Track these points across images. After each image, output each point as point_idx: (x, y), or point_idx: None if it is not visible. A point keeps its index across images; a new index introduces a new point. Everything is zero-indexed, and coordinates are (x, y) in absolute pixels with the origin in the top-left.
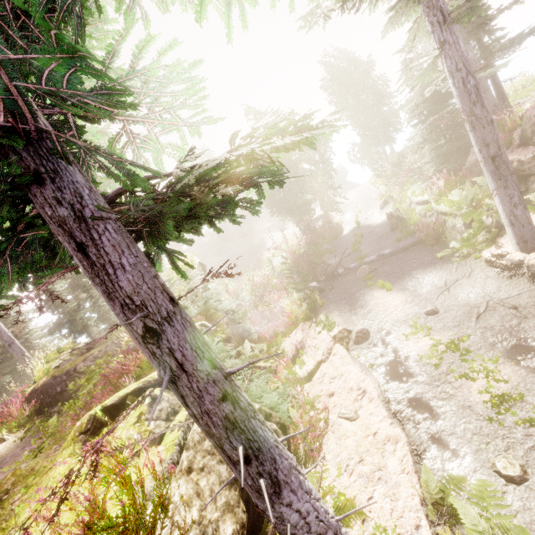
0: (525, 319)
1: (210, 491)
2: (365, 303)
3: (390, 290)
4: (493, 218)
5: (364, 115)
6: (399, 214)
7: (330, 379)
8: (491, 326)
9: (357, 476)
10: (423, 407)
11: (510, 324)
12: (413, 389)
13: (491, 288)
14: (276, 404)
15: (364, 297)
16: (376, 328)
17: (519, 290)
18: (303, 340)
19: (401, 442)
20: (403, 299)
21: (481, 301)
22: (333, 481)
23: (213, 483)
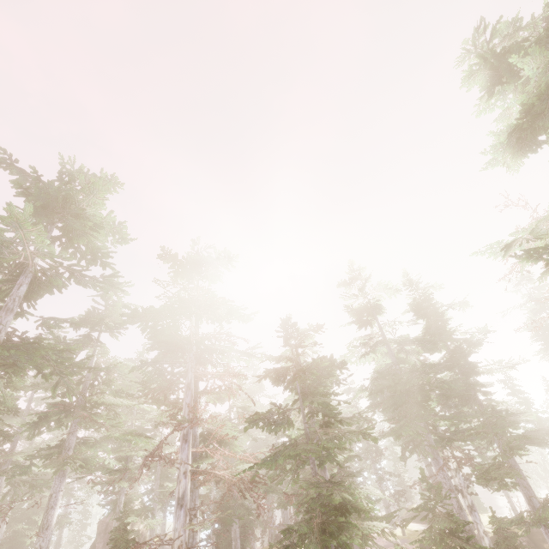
0: None
1: None
2: None
3: None
4: None
5: None
6: None
7: None
8: None
9: None
10: None
11: None
12: None
13: None
14: None
15: None
16: None
17: None
18: None
19: None
20: None
21: None
22: None
23: None
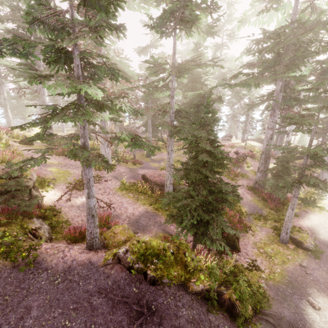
0: None
1: None
2: None
3: None
4: None
5: None
6: None
7: None
8: None
9: None
10: None
11: None
12: None
13: None
14: None
15: None
16: None
17: None
18: None
19: None
20: None
21: None
22: None
23: None
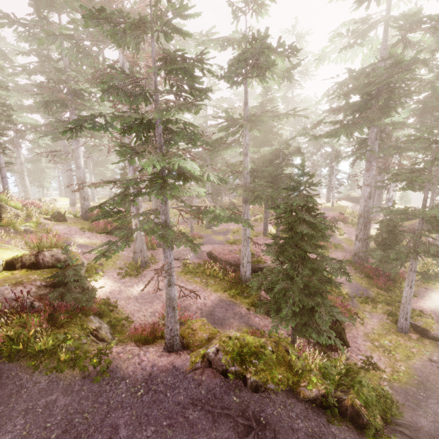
0: None
1: None
2: None
3: None
4: None
5: None
6: None
7: None
8: None
9: None
10: None
11: None
12: None
13: None
14: None
15: None
16: None
17: None
18: None
19: None
20: None
21: None
22: None
23: None
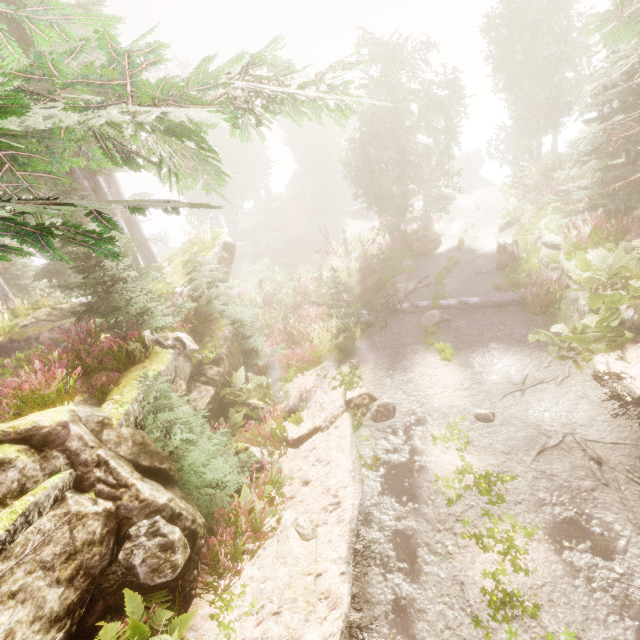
0: (604, 487)
1: (5, 635)
2: (411, 366)
3: (449, 360)
4: (636, 312)
5: (530, 82)
6: (515, 250)
7: (315, 461)
8: (551, 474)
9: (261, 635)
10: (406, 551)
11: (579, 484)
12: (407, 519)
13: (580, 416)
14: (219, 482)
15: (414, 357)
16: (407, 407)
17: (619, 438)
18: (311, 390)
19: (338, 611)
20: (458, 381)
21: (558, 430)
22: (238, 619)
23: (20, 620)
